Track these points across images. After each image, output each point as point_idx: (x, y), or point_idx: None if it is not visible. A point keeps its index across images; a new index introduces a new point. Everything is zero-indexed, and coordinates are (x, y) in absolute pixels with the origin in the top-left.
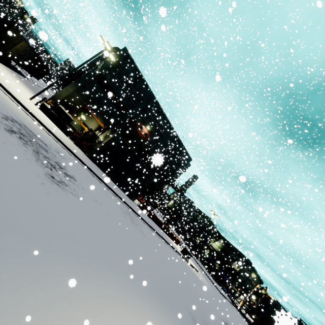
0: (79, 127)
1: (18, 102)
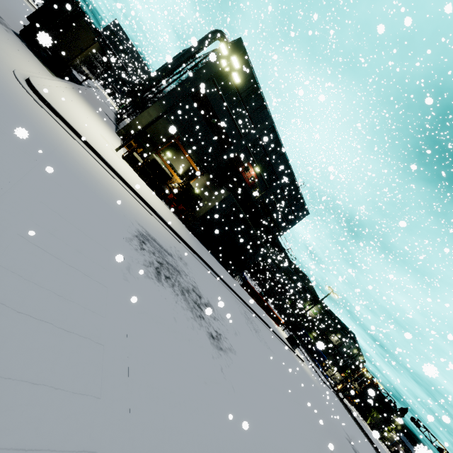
0: None
1: (119, 177)
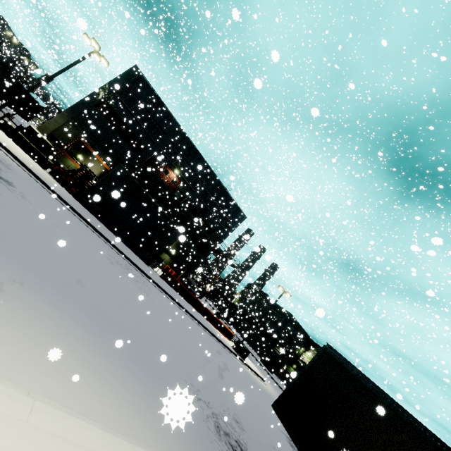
0: None
1: None
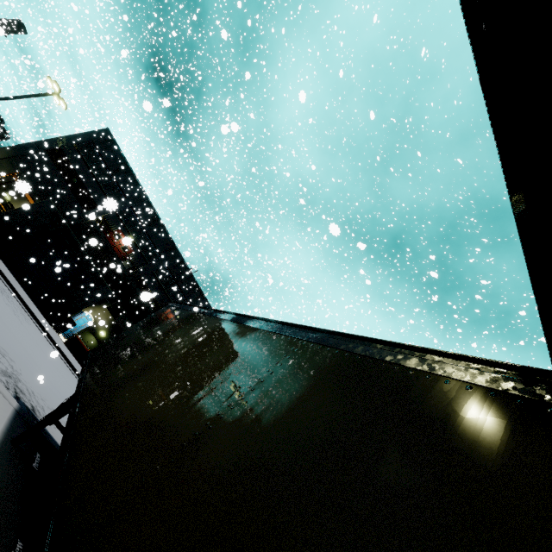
0: None
1: None
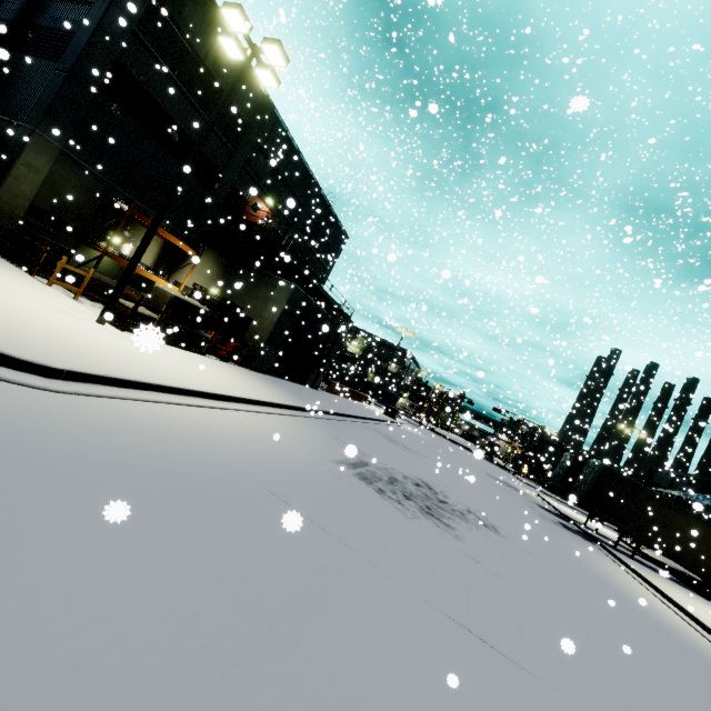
0: (111, 271)
1: (217, 399)
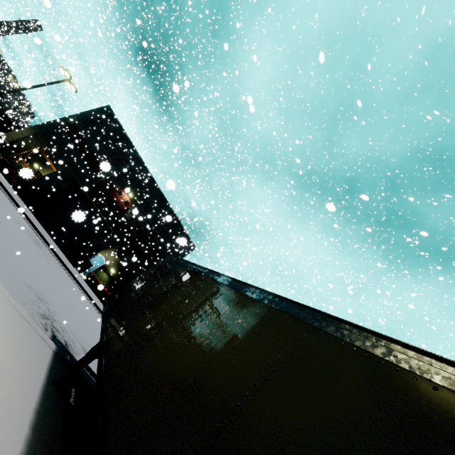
0: None
1: None
